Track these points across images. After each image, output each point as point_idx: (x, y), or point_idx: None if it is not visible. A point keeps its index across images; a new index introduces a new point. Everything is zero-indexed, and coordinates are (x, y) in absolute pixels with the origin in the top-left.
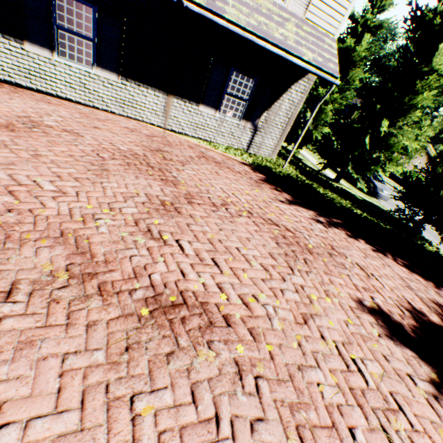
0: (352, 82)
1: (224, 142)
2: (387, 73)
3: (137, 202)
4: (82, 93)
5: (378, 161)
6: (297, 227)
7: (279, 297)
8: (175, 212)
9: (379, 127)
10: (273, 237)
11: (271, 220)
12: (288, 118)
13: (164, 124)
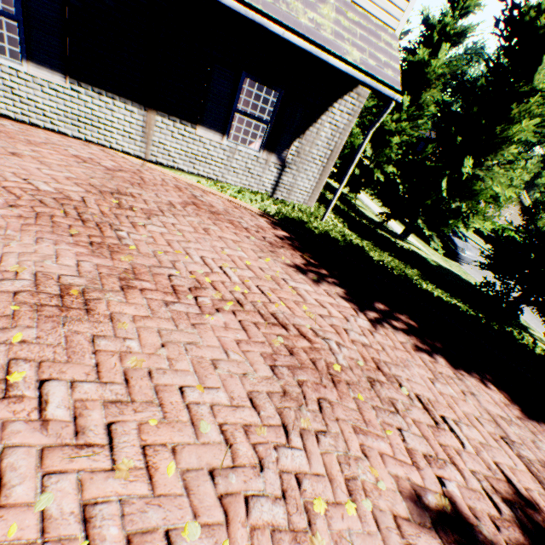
0: (426, 108)
1: (238, 181)
2: (471, 94)
3: (2, 292)
4: (9, 102)
5: (458, 213)
6: (321, 327)
7: (236, 526)
8: (79, 311)
9: (461, 167)
10: (270, 354)
11: (276, 316)
12: (331, 150)
13: (145, 153)
